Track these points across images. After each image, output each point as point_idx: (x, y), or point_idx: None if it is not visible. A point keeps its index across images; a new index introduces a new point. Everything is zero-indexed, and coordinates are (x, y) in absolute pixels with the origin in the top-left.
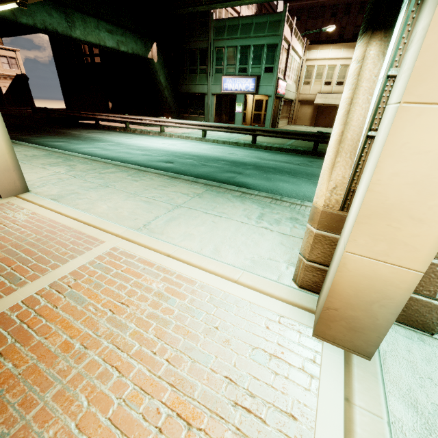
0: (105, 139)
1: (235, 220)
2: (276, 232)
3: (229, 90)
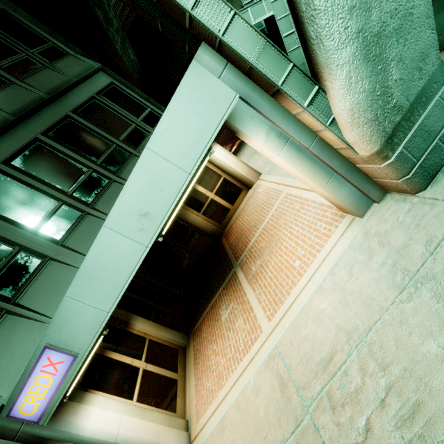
0: None
1: None
2: None
3: None
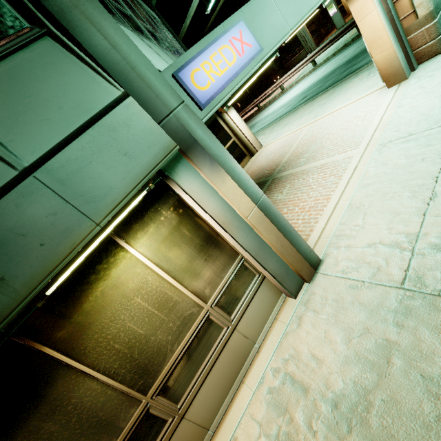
0: (256, 122)
1: (354, 86)
2: (377, 74)
3: None
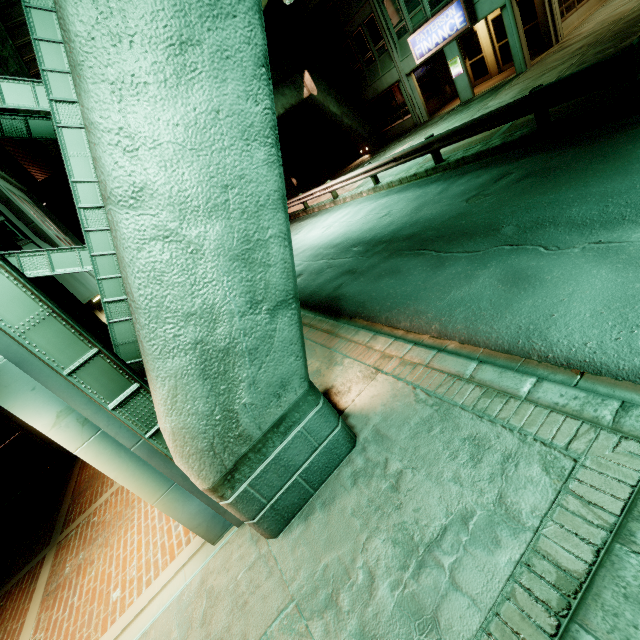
0: None
1: None
2: None
3: (426, 53)
